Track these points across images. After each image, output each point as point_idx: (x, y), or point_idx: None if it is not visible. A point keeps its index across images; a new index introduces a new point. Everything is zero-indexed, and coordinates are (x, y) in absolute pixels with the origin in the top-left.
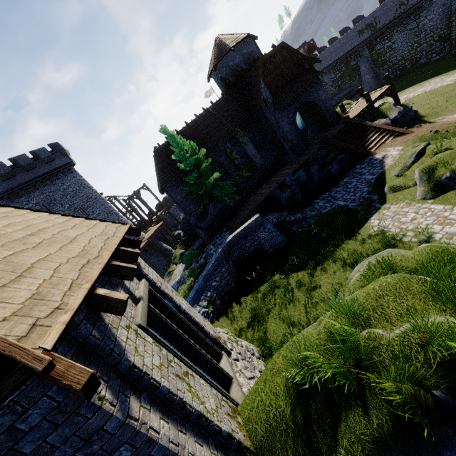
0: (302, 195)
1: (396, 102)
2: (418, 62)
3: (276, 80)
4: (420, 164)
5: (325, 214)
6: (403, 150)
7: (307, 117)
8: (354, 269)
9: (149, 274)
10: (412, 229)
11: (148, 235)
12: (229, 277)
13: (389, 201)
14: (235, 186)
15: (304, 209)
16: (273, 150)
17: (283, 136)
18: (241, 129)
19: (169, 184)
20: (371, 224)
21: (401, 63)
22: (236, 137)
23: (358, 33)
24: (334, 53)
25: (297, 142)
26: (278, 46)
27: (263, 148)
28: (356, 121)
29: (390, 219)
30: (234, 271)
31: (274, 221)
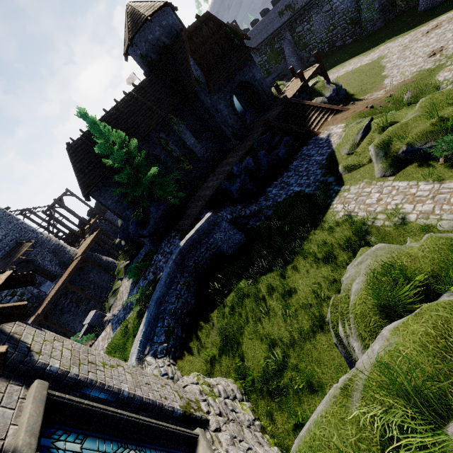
0: (253, 184)
1: (327, 81)
2: (335, 45)
3: (206, 57)
4: (369, 140)
5: (282, 203)
6: (348, 127)
7: (244, 100)
8: (346, 276)
9: (51, 361)
10: (382, 211)
11: (81, 250)
12: (187, 294)
13: (347, 182)
14: (177, 181)
15: (258, 199)
16: (213, 138)
17: (223, 121)
18: (175, 115)
19: (94, 187)
20: (335, 209)
21: (320, 46)
22: (169, 124)
23: (278, 15)
24: (258, 35)
25: (238, 127)
26: (203, 16)
27: (203, 136)
28: (295, 101)
29: (353, 201)
30: (192, 284)
31: (229, 217)
